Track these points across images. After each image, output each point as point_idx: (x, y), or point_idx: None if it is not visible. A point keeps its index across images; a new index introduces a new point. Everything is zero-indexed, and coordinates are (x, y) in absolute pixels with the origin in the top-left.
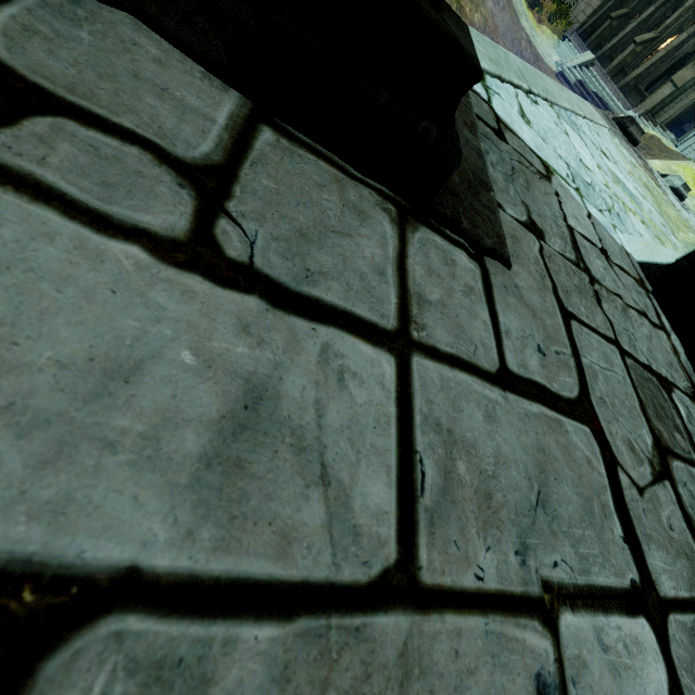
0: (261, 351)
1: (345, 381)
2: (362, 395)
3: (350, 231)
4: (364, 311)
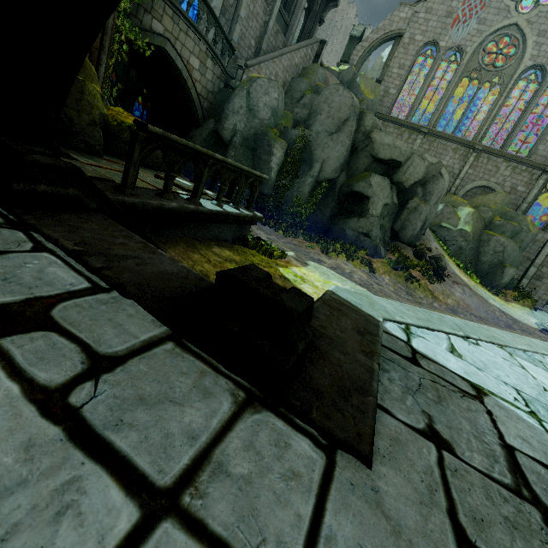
0: (21, 466)
1: (64, 516)
2: (67, 538)
3: (185, 403)
4: (145, 461)
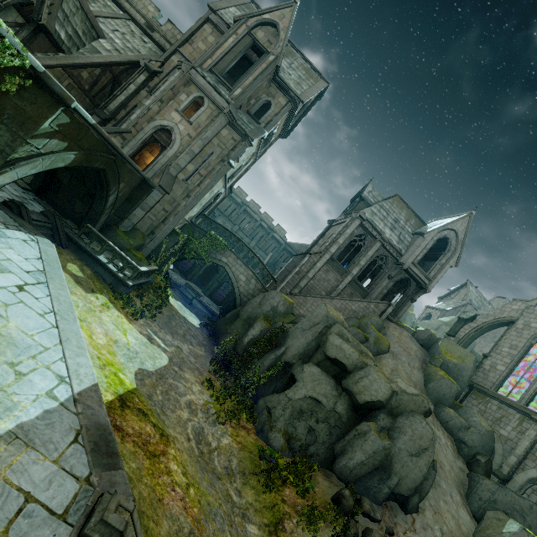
0: None
1: None
2: None
3: None
4: None
